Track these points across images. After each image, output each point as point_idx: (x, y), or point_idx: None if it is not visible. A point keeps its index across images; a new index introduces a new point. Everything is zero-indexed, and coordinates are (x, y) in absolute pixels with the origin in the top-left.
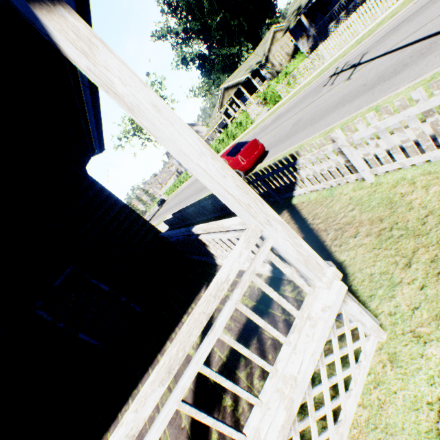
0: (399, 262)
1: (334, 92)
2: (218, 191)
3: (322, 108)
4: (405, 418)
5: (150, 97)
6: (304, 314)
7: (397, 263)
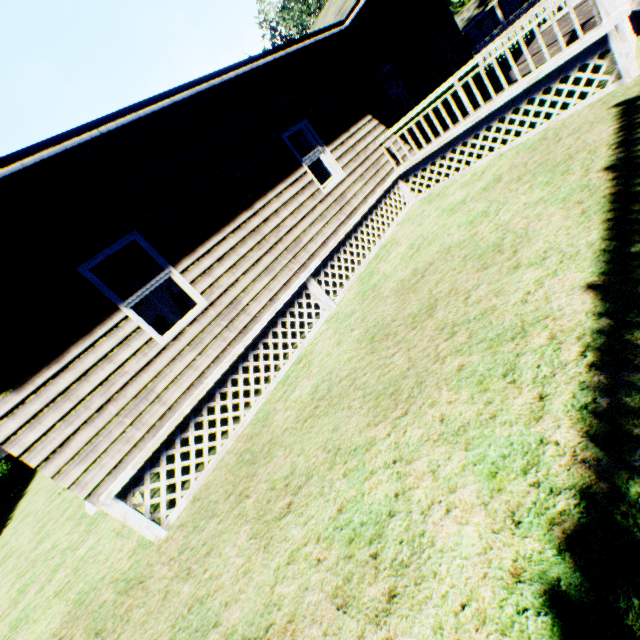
0: None
1: None
2: None
3: None
4: None
5: None
6: None
7: None
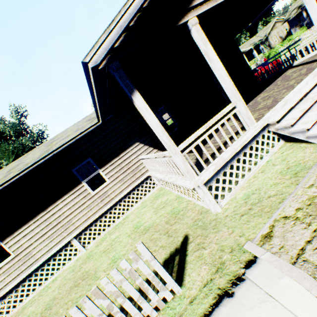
0: None
1: None
2: None
3: None
4: None
5: None
6: None
7: None
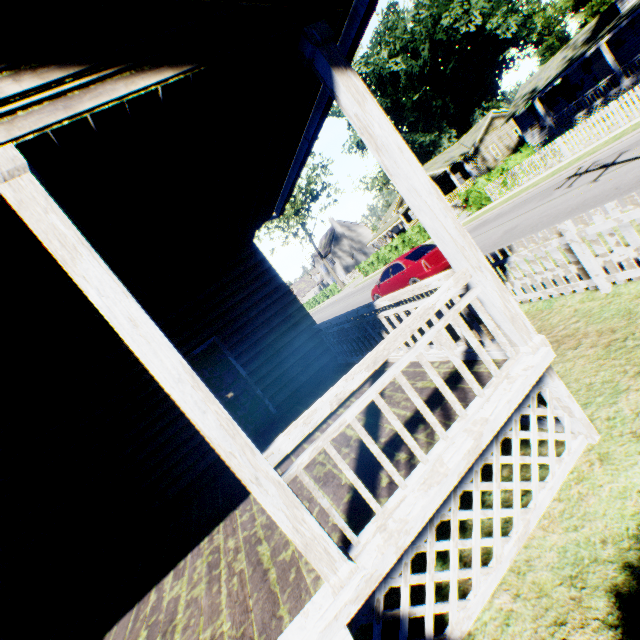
0: (628, 370)
1: (571, 196)
2: (435, 231)
3: (551, 213)
4: (609, 506)
5: (397, 141)
6: (502, 373)
7: (626, 372)
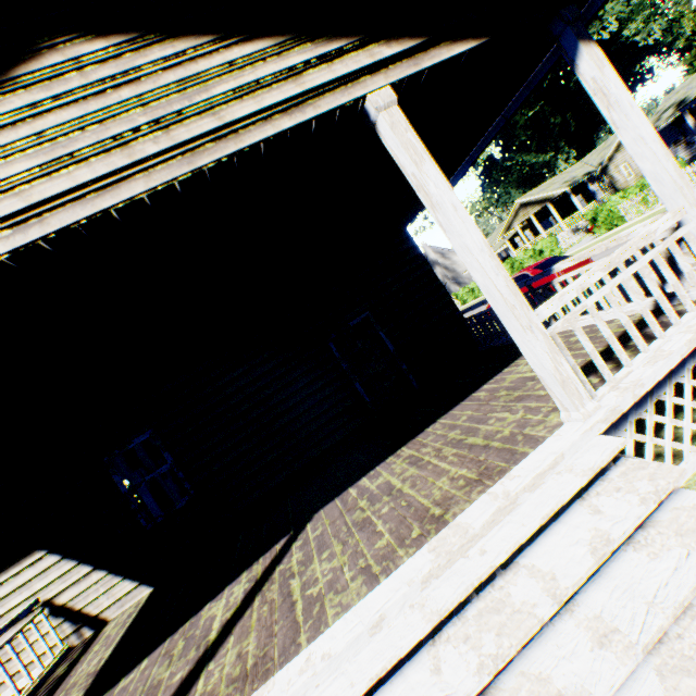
0: None
1: None
2: (654, 174)
3: None
4: None
5: (628, 99)
6: None
7: None
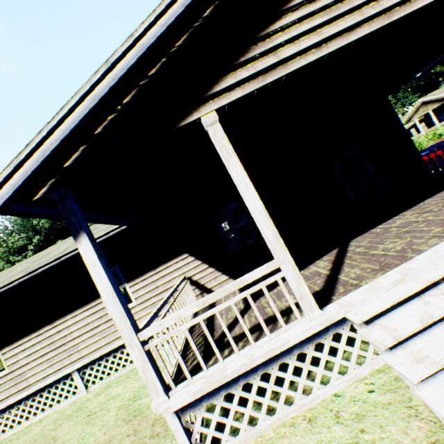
0: None
1: None
2: None
3: None
4: None
5: None
6: None
7: None
